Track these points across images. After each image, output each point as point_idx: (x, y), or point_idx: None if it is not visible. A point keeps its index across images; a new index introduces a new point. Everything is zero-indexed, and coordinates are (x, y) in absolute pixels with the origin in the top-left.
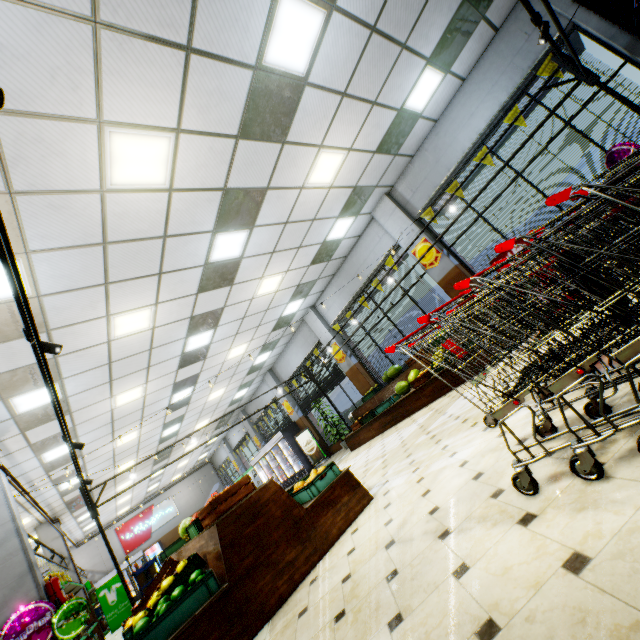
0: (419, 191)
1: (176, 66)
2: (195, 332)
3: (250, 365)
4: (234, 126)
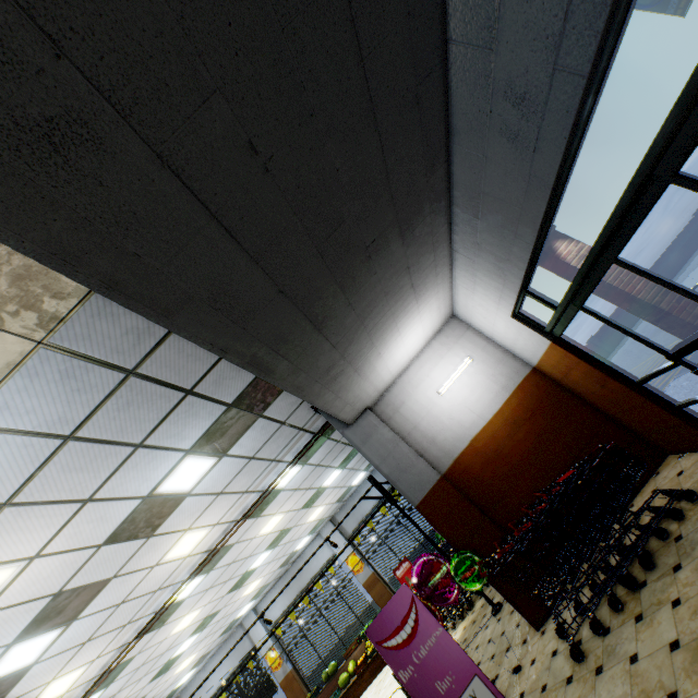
0: (350, 521)
1: (303, 493)
2: (193, 634)
3: (172, 688)
4: (302, 505)
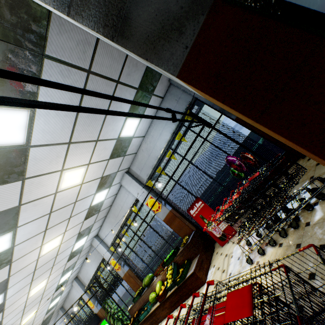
0: (143, 170)
1: None
2: None
3: (56, 286)
4: None
